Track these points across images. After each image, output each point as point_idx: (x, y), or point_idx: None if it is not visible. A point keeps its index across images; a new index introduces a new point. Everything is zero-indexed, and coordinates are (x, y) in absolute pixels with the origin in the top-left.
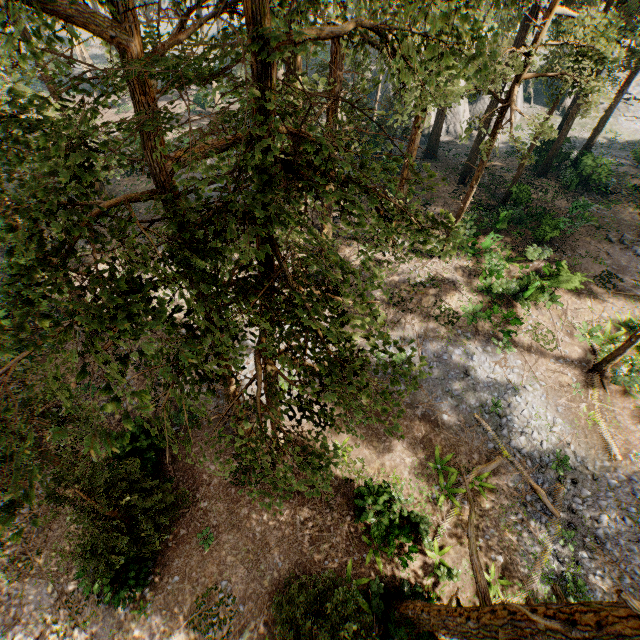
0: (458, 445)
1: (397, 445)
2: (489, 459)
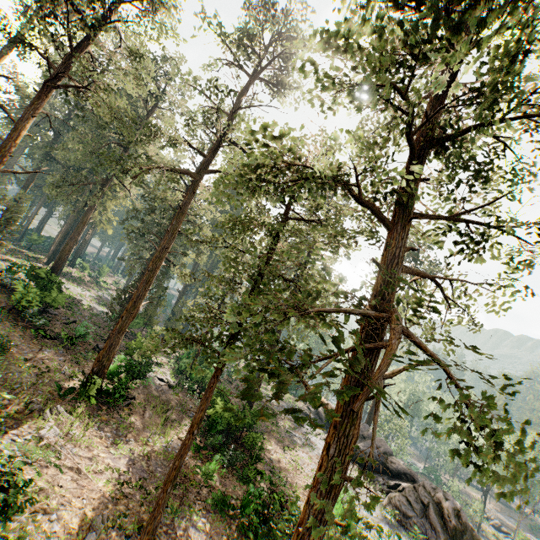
0: None
1: None
2: None
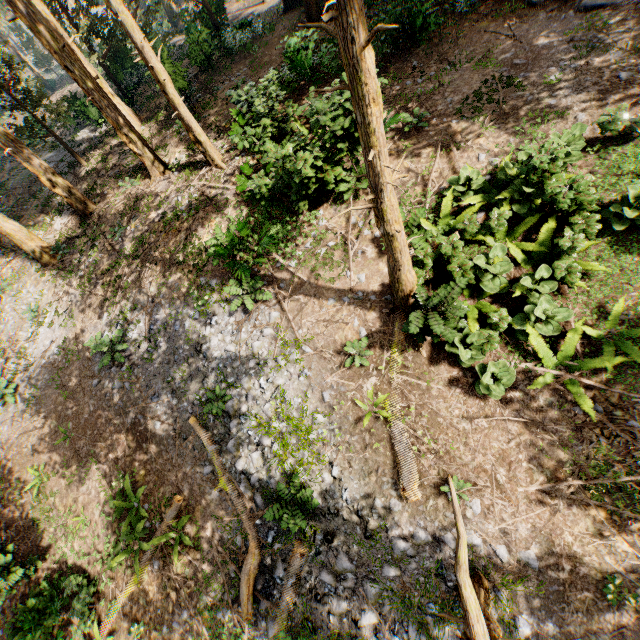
0: (165, 470)
1: (96, 471)
2: (203, 492)
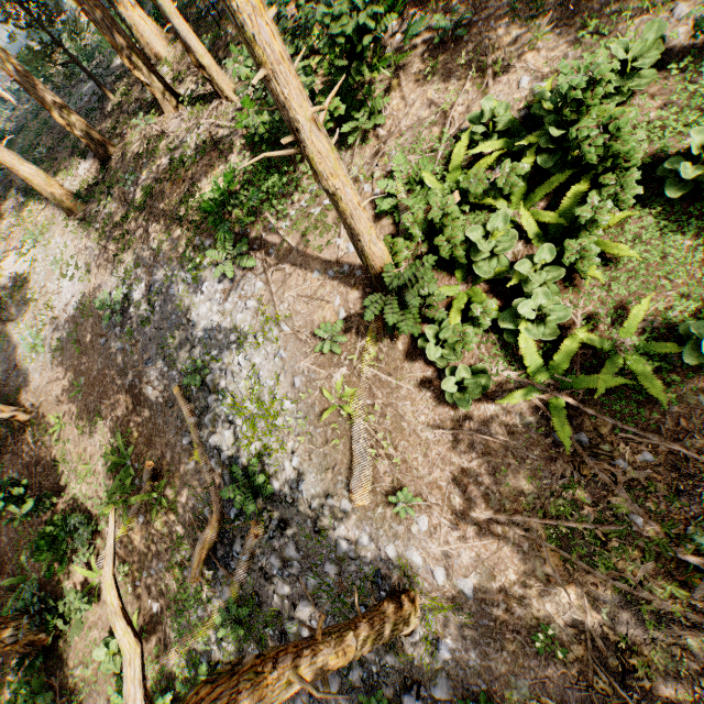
0: (153, 434)
1: (101, 426)
2: (182, 461)
